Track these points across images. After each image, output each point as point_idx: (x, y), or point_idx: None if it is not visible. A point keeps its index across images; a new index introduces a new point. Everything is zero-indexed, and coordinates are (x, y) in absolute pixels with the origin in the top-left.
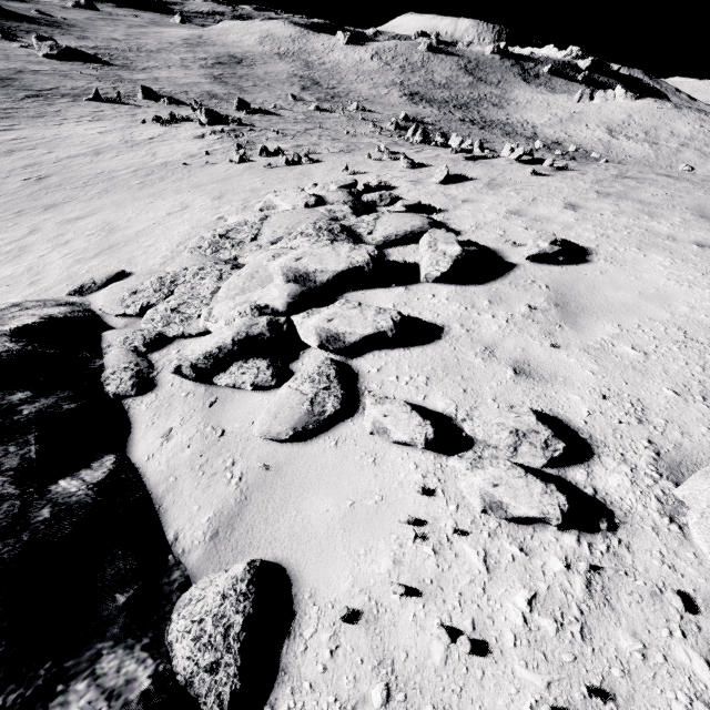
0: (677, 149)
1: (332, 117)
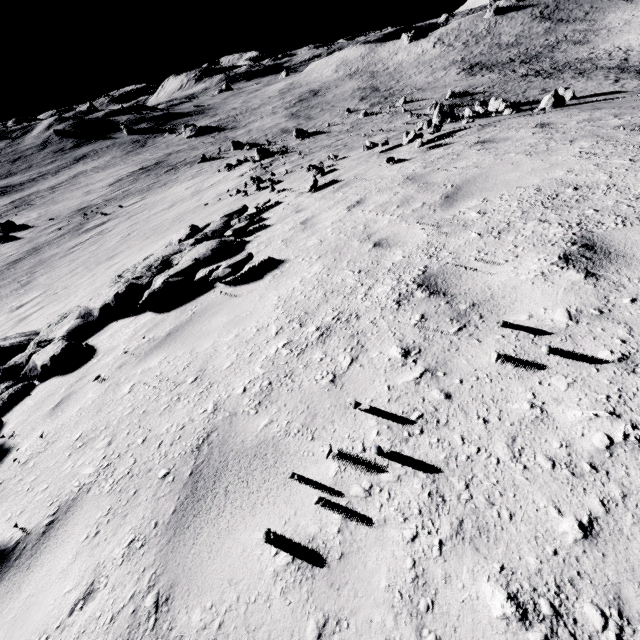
0: None
1: (376, 118)
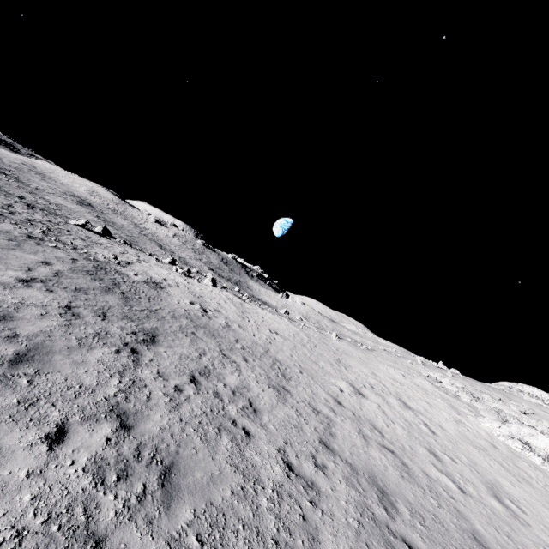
0: None
1: None
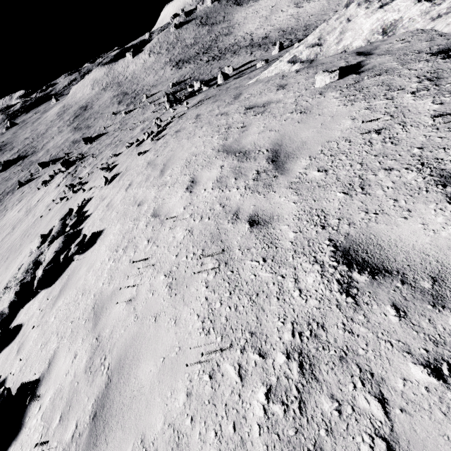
0: None
1: (134, 113)
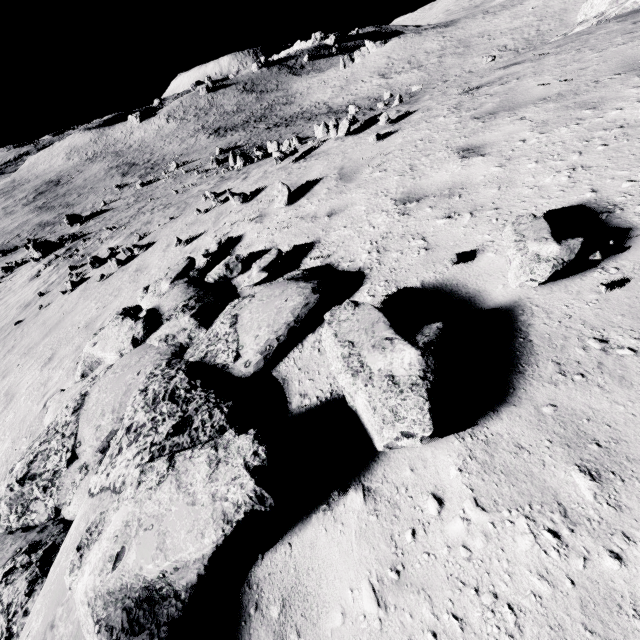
0: (438, 61)
1: (159, 184)
